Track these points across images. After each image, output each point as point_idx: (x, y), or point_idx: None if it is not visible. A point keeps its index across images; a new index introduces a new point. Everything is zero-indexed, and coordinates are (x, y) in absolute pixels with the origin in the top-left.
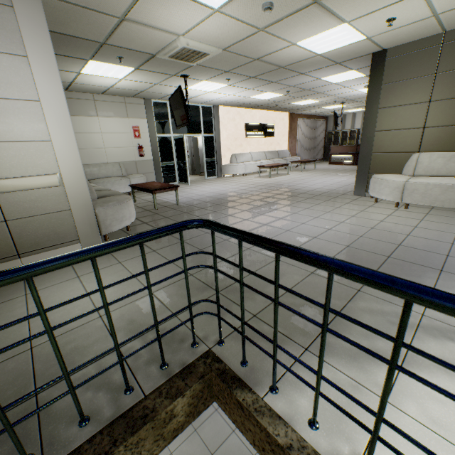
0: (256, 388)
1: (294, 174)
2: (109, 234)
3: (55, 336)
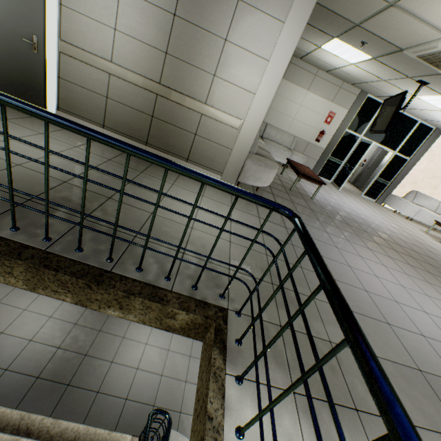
0: (229, 363)
1: None
2: (242, 184)
3: (165, 217)
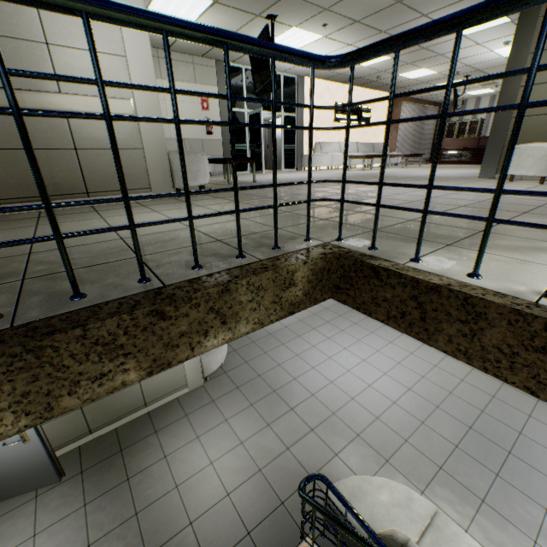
0: (393, 260)
1: (394, 169)
2: None
3: (145, 234)
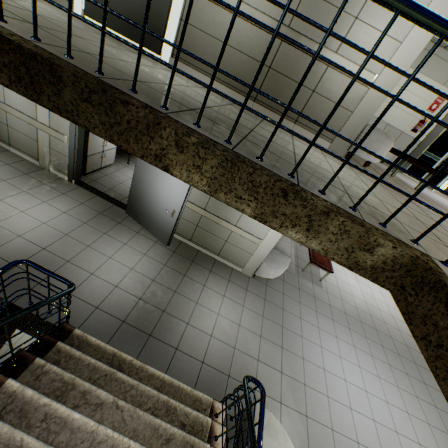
0: None
1: None
2: None
3: (307, 160)
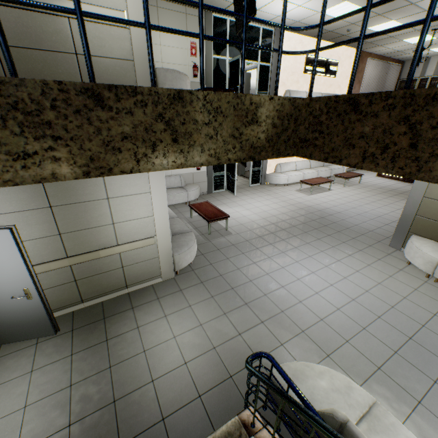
0: None
1: None
2: None
3: None
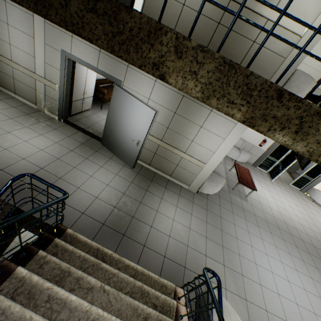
0: None
1: None
2: None
3: None
